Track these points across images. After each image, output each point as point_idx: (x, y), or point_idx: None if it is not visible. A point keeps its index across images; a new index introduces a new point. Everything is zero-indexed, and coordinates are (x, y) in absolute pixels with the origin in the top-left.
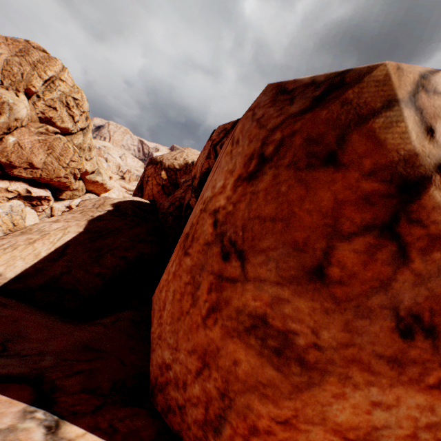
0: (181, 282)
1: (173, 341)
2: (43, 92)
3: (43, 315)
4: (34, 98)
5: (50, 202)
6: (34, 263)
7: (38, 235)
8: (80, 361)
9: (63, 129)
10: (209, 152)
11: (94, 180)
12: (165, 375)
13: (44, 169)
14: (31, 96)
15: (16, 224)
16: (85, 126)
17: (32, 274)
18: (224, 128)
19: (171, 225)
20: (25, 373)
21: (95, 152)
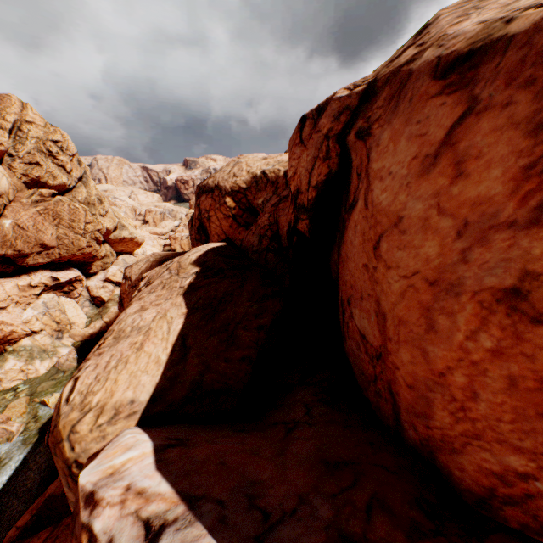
0: (535, 365)
1: (533, 444)
2: (14, 147)
3: (218, 434)
4: (6, 159)
5: (83, 283)
6: (161, 373)
7: (140, 335)
8: (348, 490)
9: (58, 187)
10: (327, 150)
11: (121, 238)
12: (517, 486)
13: (60, 245)
14: (2, 159)
15: (59, 321)
16: (82, 173)
17: (167, 387)
18: (343, 107)
19: (276, 264)
20: (328, 542)
21: (108, 203)
